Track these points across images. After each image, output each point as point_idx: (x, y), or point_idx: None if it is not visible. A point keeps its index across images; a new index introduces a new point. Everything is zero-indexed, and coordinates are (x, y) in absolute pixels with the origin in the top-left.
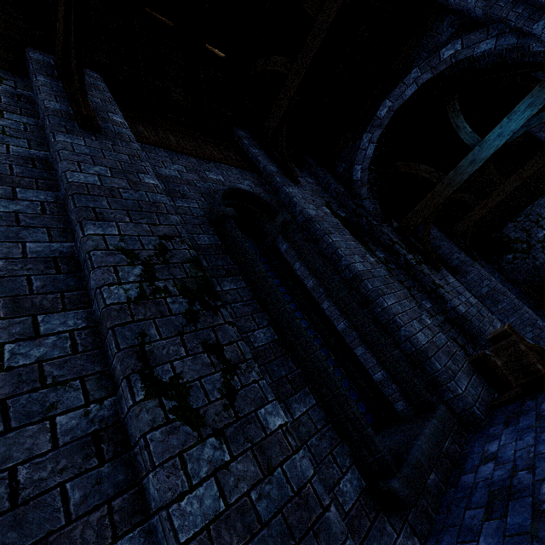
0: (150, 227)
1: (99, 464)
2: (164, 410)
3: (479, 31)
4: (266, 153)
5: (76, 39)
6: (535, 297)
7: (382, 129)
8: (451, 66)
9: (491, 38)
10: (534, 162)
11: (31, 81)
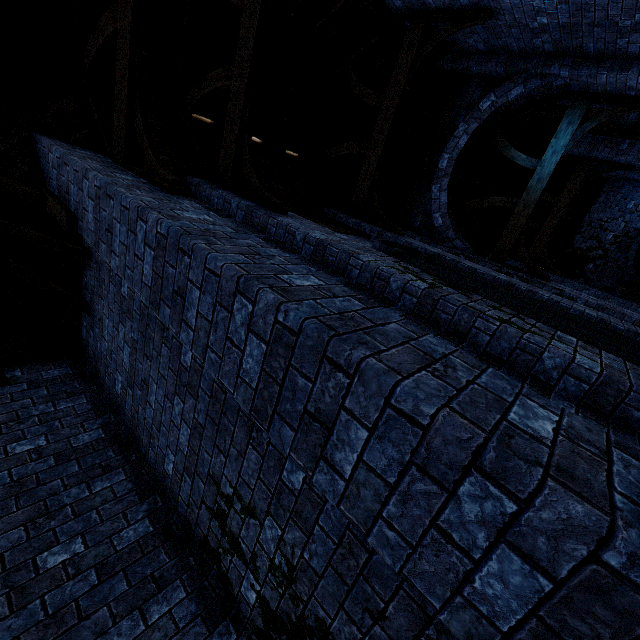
0: (382, 257)
1: (498, 368)
2: (516, 328)
3: (505, 83)
4: (362, 221)
5: (250, 155)
6: (635, 294)
7: (449, 177)
8: (493, 113)
9: (519, 85)
10: (576, 174)
11: (208, 196)
